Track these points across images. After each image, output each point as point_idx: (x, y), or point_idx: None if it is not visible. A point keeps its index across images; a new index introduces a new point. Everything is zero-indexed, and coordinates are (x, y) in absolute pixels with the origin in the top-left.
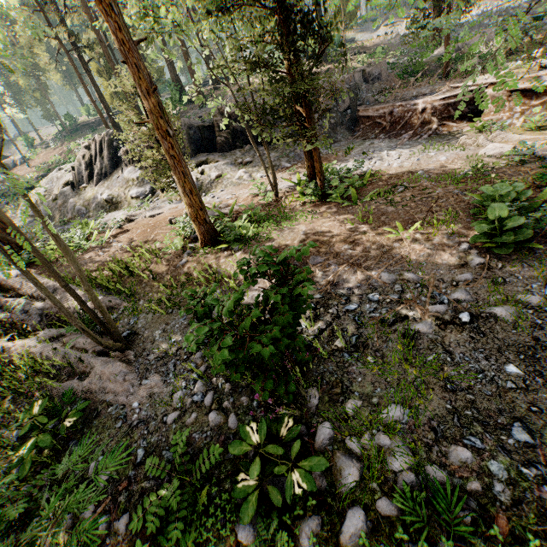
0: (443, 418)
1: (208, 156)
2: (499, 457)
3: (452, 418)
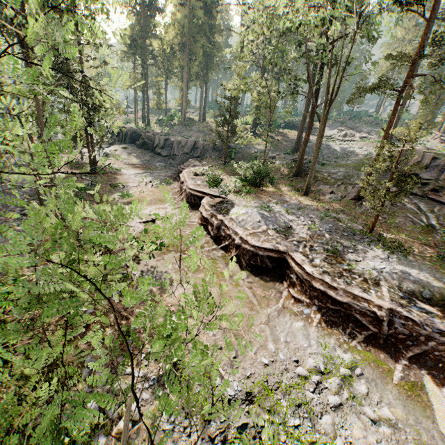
0: None
1: (129, 146)
2: None
3: None
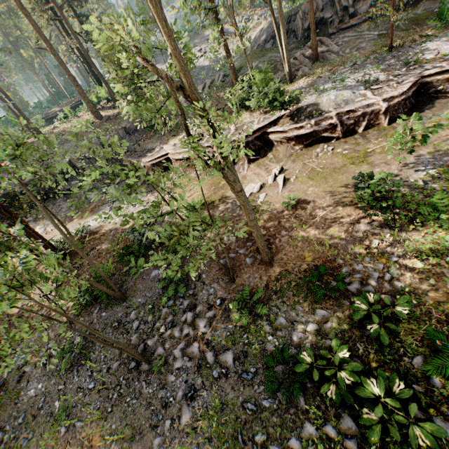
0: (6, 419)
1: None
2: (10, 432)
3: (9, 417)
